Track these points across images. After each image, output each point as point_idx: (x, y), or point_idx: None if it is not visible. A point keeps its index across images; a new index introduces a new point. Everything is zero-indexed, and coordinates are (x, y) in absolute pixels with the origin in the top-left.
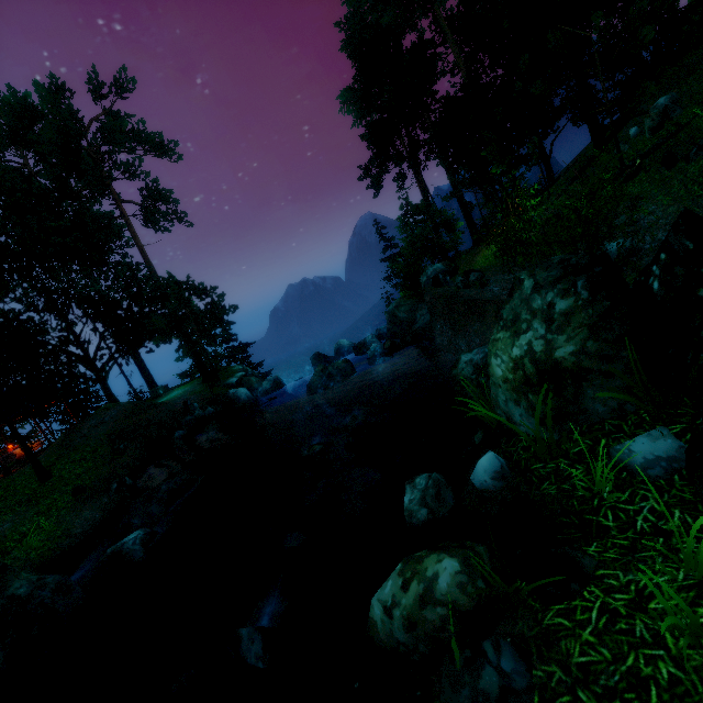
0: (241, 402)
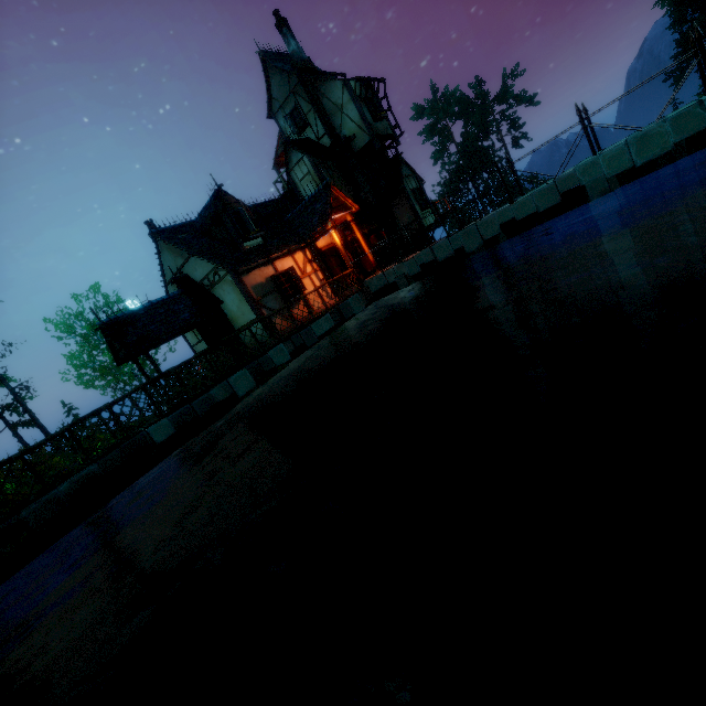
0: None
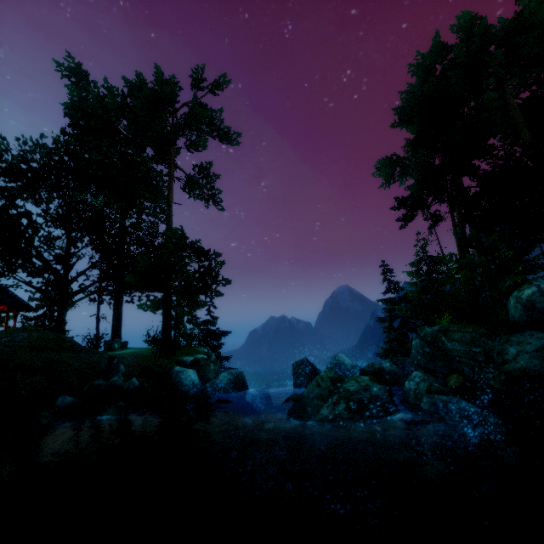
0: (181, 388)
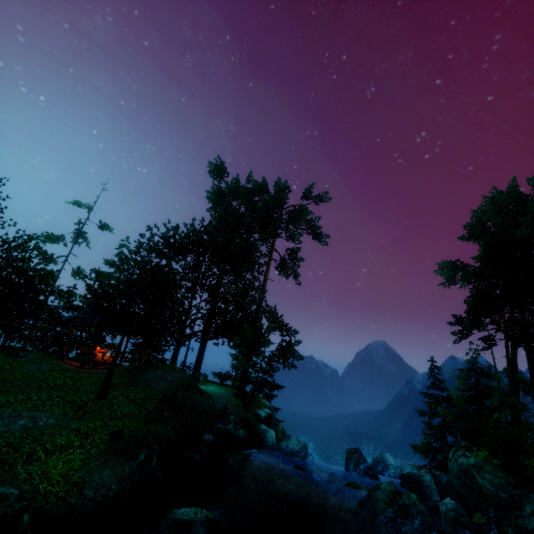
0: (264, 443)
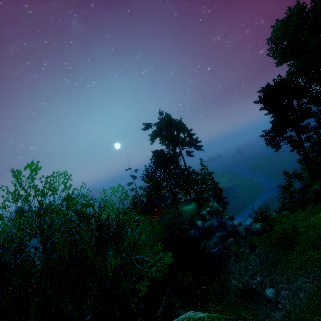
0: (198, 226)
